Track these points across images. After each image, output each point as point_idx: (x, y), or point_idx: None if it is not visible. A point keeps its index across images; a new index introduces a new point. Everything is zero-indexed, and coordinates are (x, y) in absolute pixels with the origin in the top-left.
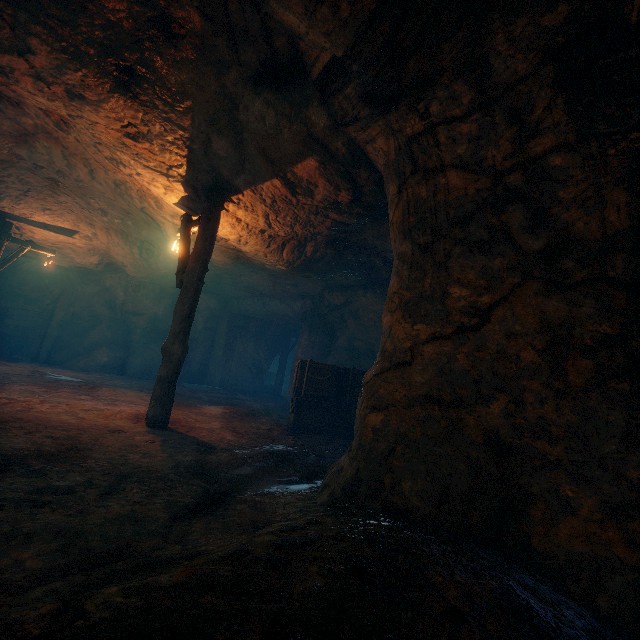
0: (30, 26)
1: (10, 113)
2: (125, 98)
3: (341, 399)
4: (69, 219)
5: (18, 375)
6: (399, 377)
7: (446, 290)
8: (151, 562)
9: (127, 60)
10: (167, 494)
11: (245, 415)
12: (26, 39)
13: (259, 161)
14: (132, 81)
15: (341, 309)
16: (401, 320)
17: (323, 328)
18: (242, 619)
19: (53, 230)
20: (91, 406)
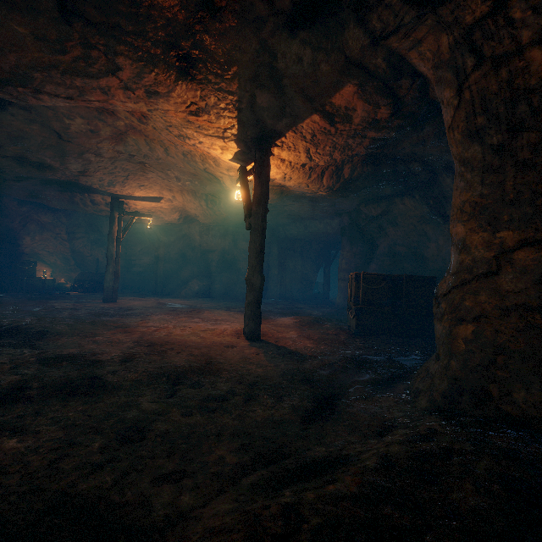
0: (116, 48)
1: (109, 121)
2: (186, 82)
3: (397, 303)
4: (156, 190)
5: (152, 307)
6: (485, 288)
7: (536, 190)
8: (311, 463)
9: (184, 48)
10: (289, 399)
11: (311, 323)
12: (115, 60)
13: (298, 102)
14: (189, 66)
15: (378, 219)
16: (477, 229)
17: (362, 239)
18: (431, 536)
19: (147, 200)
20: (204, 327)
